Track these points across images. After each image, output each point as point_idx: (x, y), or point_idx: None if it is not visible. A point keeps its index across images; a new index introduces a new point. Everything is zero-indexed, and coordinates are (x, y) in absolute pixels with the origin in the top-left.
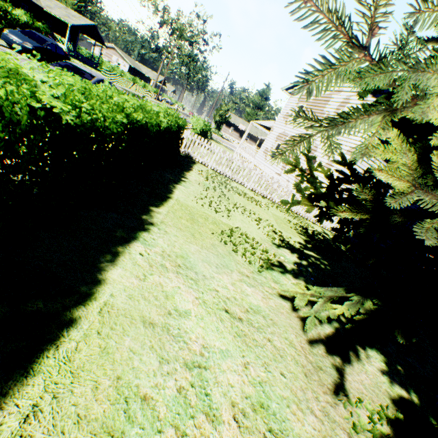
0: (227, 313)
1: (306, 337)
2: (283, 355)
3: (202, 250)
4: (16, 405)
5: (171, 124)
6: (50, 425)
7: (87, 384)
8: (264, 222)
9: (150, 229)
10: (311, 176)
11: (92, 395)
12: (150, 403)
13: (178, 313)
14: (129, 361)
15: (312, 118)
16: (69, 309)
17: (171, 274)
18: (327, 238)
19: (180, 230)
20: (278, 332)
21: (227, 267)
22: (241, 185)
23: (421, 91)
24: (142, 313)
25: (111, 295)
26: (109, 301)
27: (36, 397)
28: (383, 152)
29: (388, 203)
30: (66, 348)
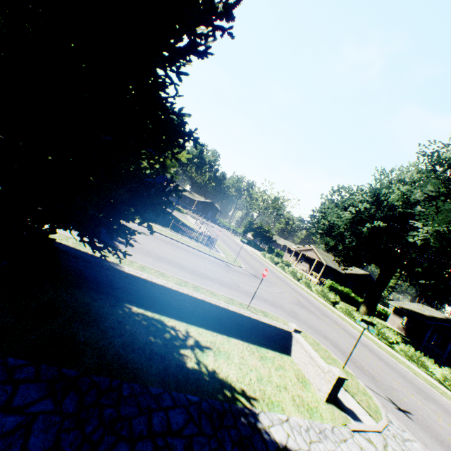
0: None
1: None
2: None
3: None
4: None
5: None
6: None
7: None
8: None
9: None
10: None
11: None
12: None
13: None
14: None
15: None
16: None
17: None
18: None
19: None
20: None
21: None
22: None
23: None
24: None
25: None
26: None
27: None
28: None
29: None
30: None
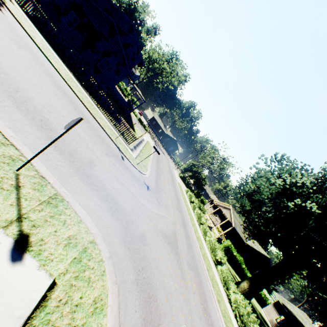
0: None
1: None
2: None
3: None
4: None
5: None
6: None
7: None
8: None
9: None
10: None
11: None
12: None
13: None
14: None
15: None
16: None
17: None
18: None
19: None
20: None
21: None
22: None
23: None
24: None
25: None
26: None
27: None
28: None
29: None
30: None
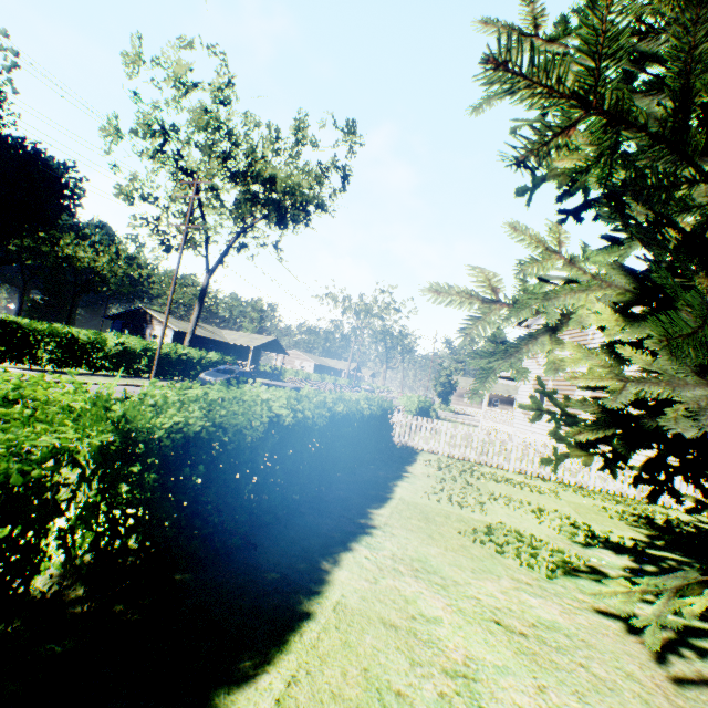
0: (498, 624)
1: (664, 671)
2: (614, 688)
3: (446, 552)
4: (279, 672)
5: (374, 409)
6: (310, 693)
7: (335, 669)
8: (550, 513)
9: (372, 532)
10: (564, 415)
11: (341, 678)
12: (405, 699)
13: (425, 618)
14: (373, 656)
15: (486, 357)
16: (304, 604)
17: (407, 577)
18: (707, 528)
19: (411, 531)
20: (598, 657)
21: (490, 571)
22: (499, 469)
23: (565, 308)
24: (379, 614)
25: (341, 595)
26: (341, 600)
27: (293, 670)
28: (573, 361)
29: (607, 406)
30: (309, 635)
